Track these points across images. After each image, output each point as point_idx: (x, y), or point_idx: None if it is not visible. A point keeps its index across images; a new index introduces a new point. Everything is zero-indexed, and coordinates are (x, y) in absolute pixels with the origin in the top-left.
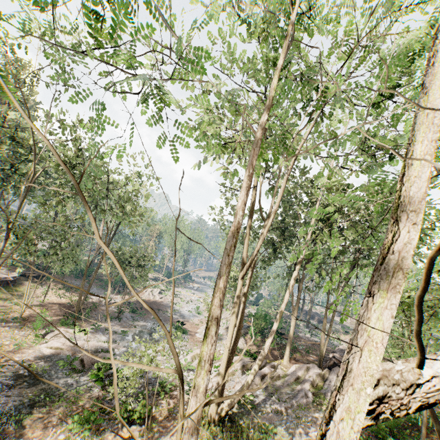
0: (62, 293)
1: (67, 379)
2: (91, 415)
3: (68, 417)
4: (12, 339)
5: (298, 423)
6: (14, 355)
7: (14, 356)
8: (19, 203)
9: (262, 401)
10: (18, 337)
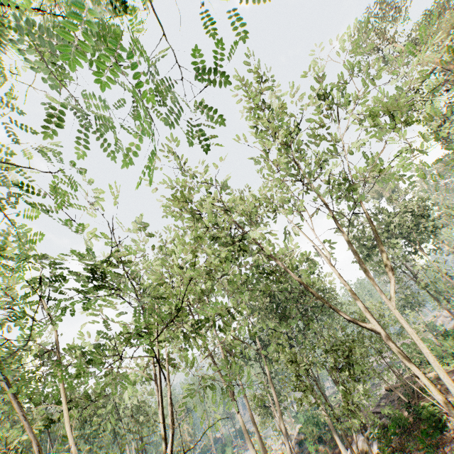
0: None
1: None
2: None
3: None
4: None
5: None
6: None
7: None
8: None
9: None
10: None
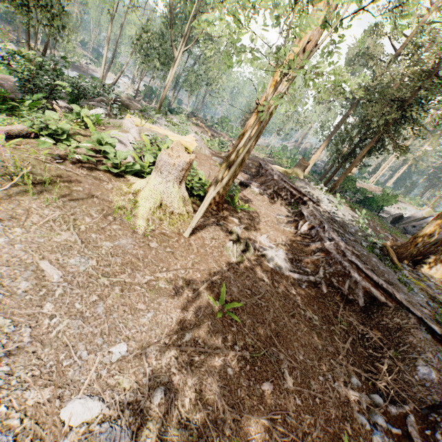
0: None
1: None
2: None
3: None
4: None
5: None
6: None
7: None
8: None
9: None
10: None
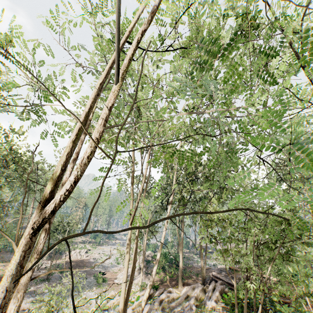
0: None
1: None
2: None
3: None
4: None
5: None
6: None
7: None
8: None
9: None
10: None
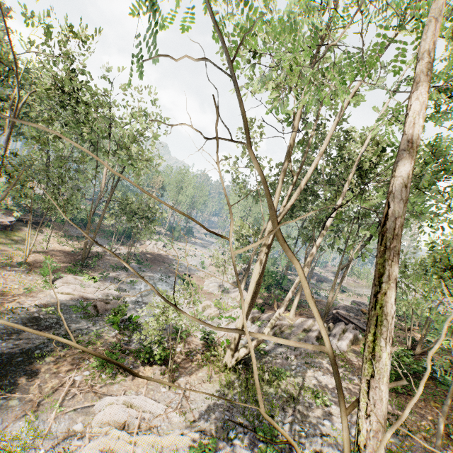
0: (64, 241)
1: (83, 322)
2: (112, 356)
3: (90, 357)
4: (20, 283)
5: (308, 368)
6: (25, 298)
7: (26, 299)
8: (7, 136)
9: (273, 348)
10: (26, 282)
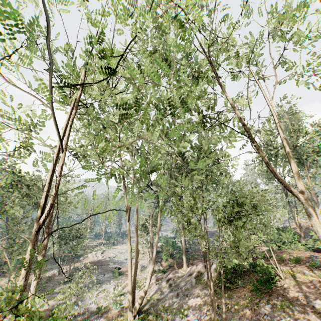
0: None
1: None
2: None
3: None
4: None
5: (183, 298)
6: None
7: None
8: None
9: (166, 295)
10: None
